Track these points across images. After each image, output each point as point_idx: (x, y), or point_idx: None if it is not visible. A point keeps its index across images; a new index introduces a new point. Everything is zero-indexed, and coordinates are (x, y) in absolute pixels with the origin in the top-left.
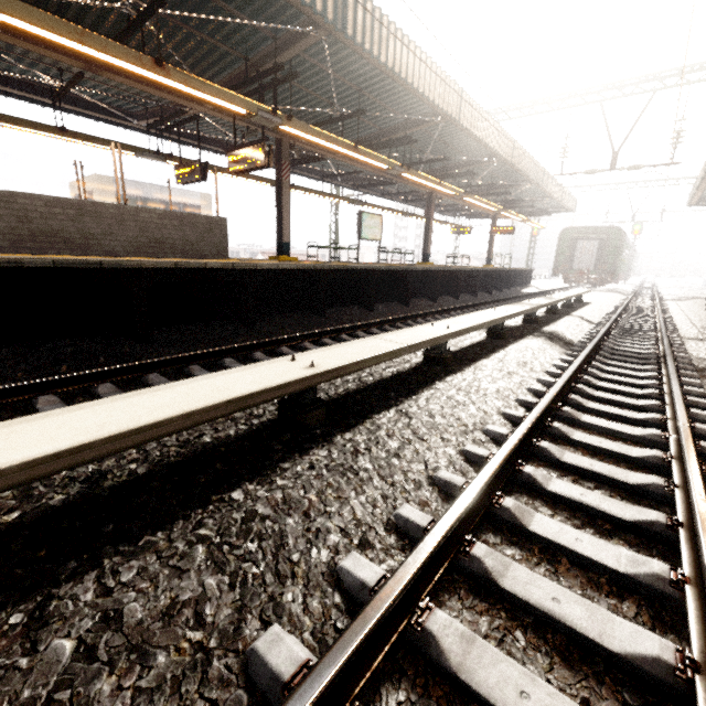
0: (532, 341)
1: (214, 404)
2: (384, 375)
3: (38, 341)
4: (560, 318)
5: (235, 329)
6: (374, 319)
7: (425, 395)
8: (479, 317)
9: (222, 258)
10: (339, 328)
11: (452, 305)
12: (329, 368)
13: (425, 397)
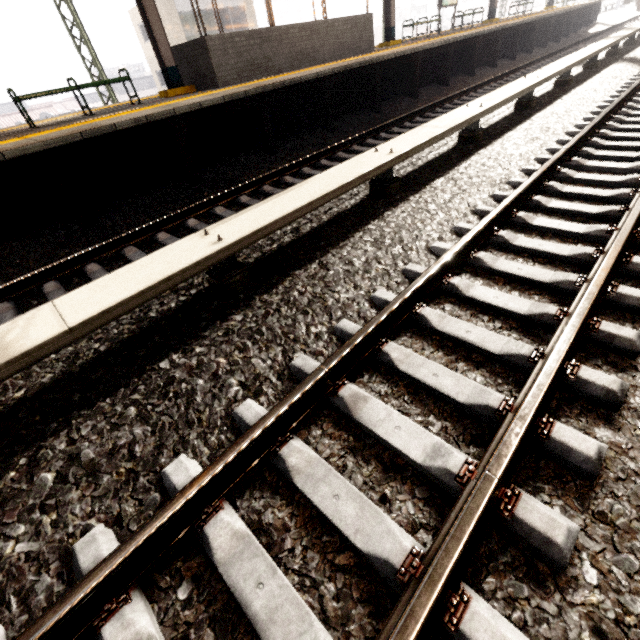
0: (618, 65)
1: (527, 87)
2: (539, 94)
3: (339, 118)
4: (637, 47)
5: (408, 100)
6: (480, 81)
7: (570, 94)
8: (586, 51)
9: (370, 51)
10: (475, 85)
11: (529, 59)
12: (545, 78)
13: (571, 95)
